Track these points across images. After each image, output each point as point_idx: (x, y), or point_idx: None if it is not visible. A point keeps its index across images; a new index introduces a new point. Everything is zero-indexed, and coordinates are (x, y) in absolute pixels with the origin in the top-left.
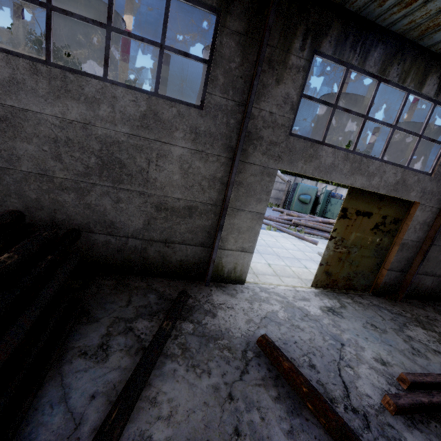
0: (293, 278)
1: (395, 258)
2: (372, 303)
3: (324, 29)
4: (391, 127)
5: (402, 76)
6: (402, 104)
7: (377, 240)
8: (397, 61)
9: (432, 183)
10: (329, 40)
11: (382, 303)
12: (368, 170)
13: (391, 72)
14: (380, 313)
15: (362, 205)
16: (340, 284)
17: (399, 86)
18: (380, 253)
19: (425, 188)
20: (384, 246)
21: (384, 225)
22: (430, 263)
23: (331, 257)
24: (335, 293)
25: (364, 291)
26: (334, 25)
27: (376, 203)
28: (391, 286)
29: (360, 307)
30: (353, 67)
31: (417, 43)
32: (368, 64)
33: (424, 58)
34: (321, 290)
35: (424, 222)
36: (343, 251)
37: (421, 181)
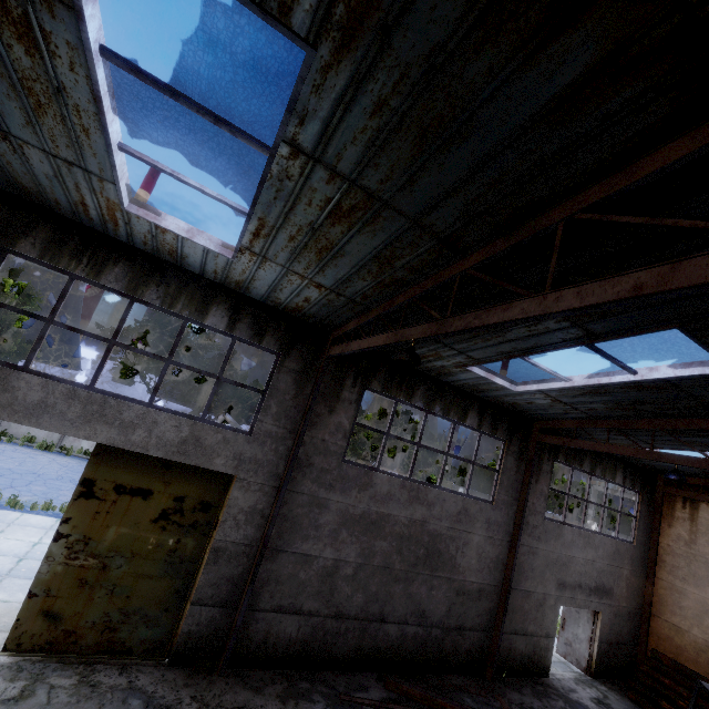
0: (2, 631)
1: (204, 577)
2: (130, 684)
3: (22, 228)
4: (163, 361)
5: (168, 300)
6: (178, 333)
7: (171, 541)
8: (157, 282)
9: (253, 446)
10: (33, 242)
11: (162, 682)
12: (121, 417)
13: (148, 292)
14: (108, 708)
15: (128, 476)
16: (87, 642)
17: (168, 311)
18: (181, 569)
19: (242, 453)
20: (189, 554)
21: (181, 514)
22: (284, 587)
23: (61, 577)
24: (57, 663)
25: (151, 654)
26: (41, 227)
27: (159, 474)
28: (205, 641)
29: (73, 696)
30: (82, 278)
31: (186, 268)
32: (105, 278)
33: (199, 285)
34: (24, 658)
35: (254, 510)
36: (90, 563)
37: (231, 442)
